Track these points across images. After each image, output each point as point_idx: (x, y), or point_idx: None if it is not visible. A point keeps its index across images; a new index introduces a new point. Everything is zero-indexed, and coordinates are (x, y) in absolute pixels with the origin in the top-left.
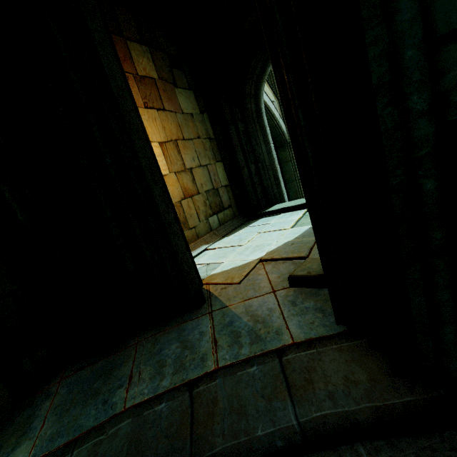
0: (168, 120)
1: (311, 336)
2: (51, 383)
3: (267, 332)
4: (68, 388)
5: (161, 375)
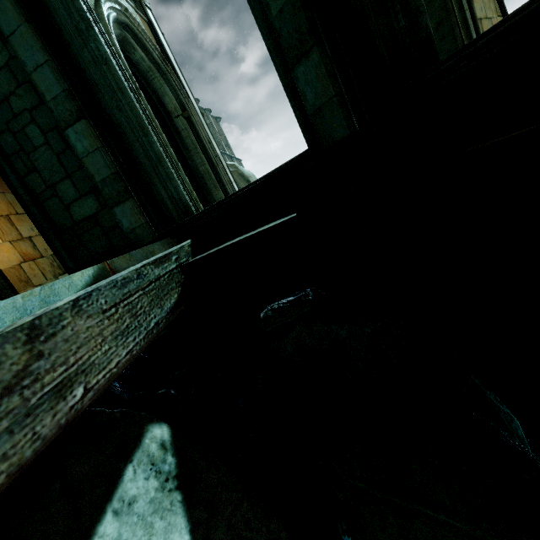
0: None
1: None
2: None
3: None
4: None
5: None
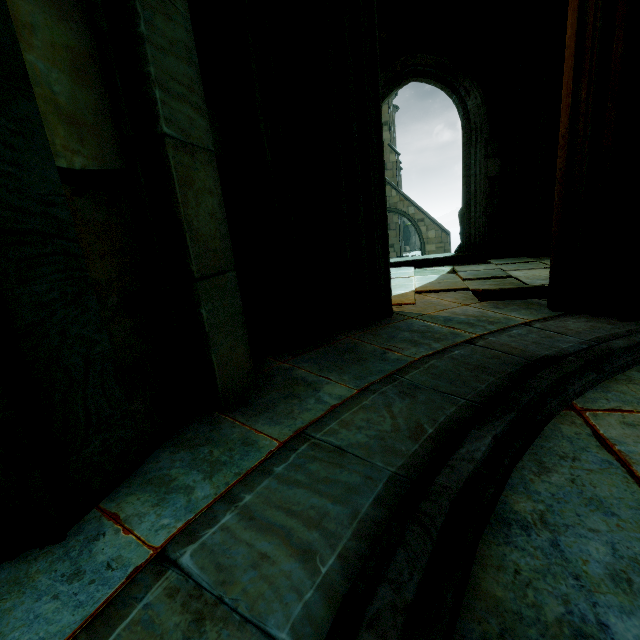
0: None
1: (541, 317)
2: (269, 365)
3: (497, 319)
4: (310, 363)
5: (423, 344)
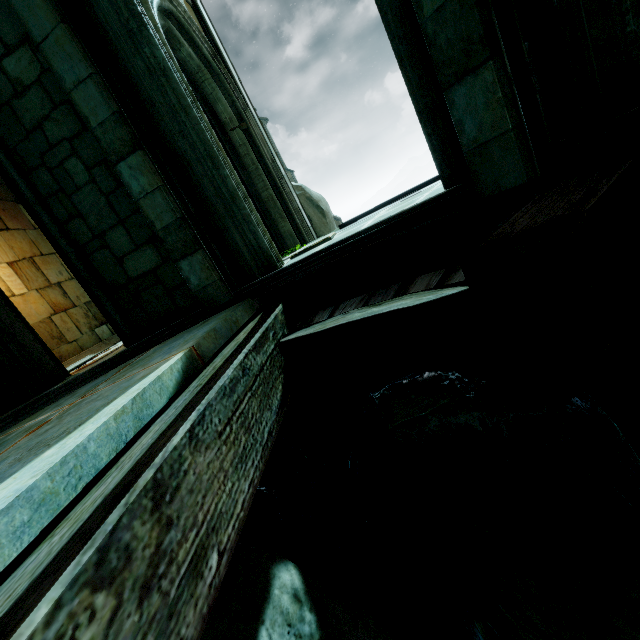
0: (15, 239)
1: None
2: None
3: None
4: None
5: None
